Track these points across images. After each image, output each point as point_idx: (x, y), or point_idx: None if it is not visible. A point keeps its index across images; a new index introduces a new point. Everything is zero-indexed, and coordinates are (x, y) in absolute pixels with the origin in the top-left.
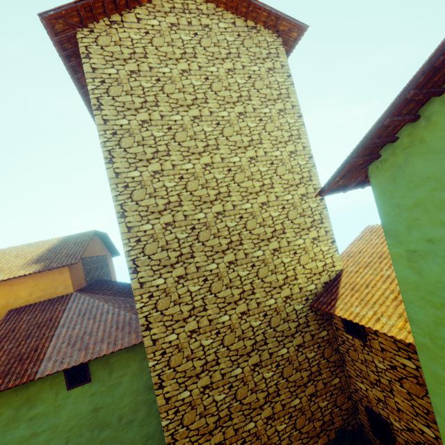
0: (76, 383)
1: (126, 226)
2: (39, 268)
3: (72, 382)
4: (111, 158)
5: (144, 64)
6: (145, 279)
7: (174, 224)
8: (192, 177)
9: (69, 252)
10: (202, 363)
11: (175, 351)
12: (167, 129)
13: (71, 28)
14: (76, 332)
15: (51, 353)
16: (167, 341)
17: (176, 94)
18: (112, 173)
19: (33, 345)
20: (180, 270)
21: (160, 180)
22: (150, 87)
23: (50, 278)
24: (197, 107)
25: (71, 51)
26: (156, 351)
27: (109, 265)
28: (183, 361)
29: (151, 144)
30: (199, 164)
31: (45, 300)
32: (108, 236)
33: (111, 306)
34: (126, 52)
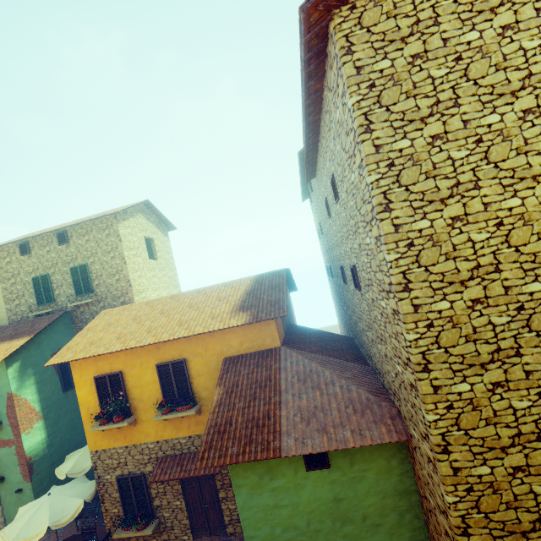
0: (314, 465)
1: (411, 303)
2: (249, 318)
3: (310, 463)
4: (387, 204)
5: (434, 36)
6: (440, 381)
7: (485, 302)
8: (520, 221)
9: (271, 298)
10: (532, 518)
11: (487, 490)
12: (473, 143)
13: (326, 12)
14: (304, 404)
15: (287, 426)
16: (474, 474)
17: (490, 76)
18: (390, 226)
19: (263, 409)
20: (496, 373)
21: (463, 231)
22: (444, 75)
23: (257, 329)
24: (530, 91)
25: (316, 49)
26: (458, 484)
27: (289, 303)
28: (500, 508)
29: (446, 173)
30: (534, 197)
31: (254, 351)
32: (289, 271)
33: (333, 374)
34: (404, 25)
